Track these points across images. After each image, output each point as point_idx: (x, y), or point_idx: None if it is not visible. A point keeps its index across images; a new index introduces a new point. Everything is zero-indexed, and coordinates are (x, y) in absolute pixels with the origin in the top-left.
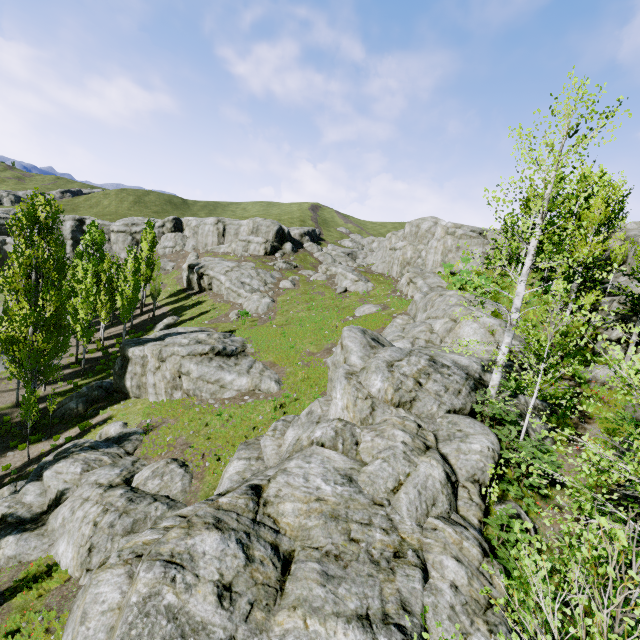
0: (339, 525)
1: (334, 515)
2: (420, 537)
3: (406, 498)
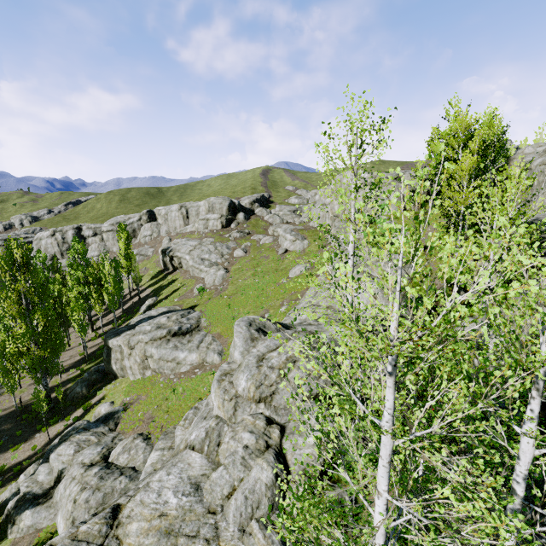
0: (169, 541)
1: (168, 531)
2: (237, 543)
3: (234, 504)
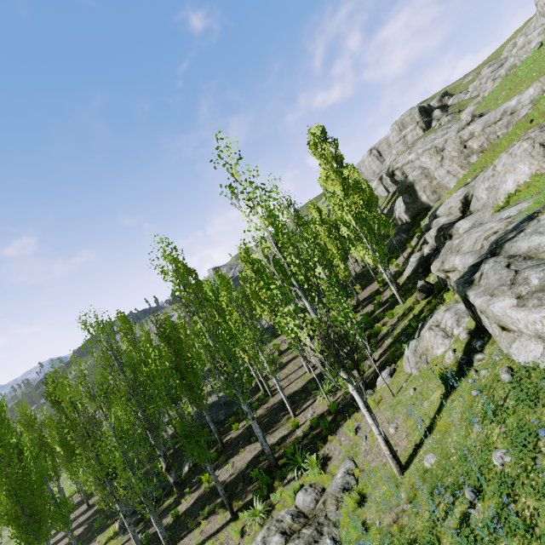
0: None
1: None
2: None
3: None
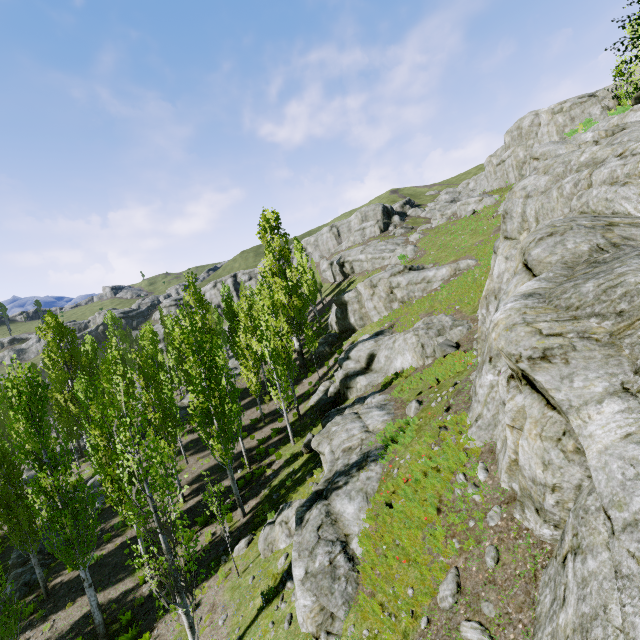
0: None
1: None
2: None
3: None
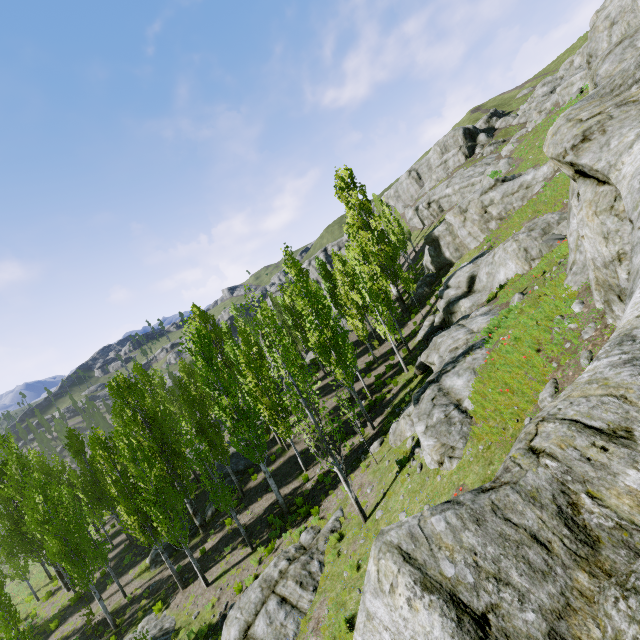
0: None
1: None
2: None
3: None
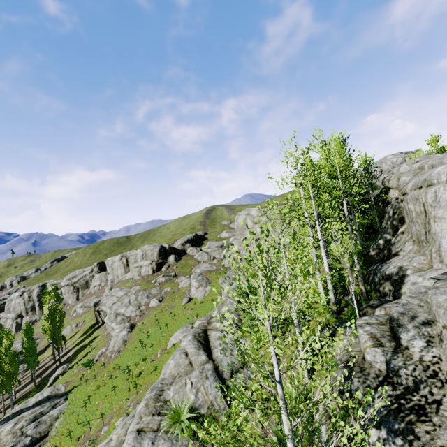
0: None
1: None
2: None
3: None
